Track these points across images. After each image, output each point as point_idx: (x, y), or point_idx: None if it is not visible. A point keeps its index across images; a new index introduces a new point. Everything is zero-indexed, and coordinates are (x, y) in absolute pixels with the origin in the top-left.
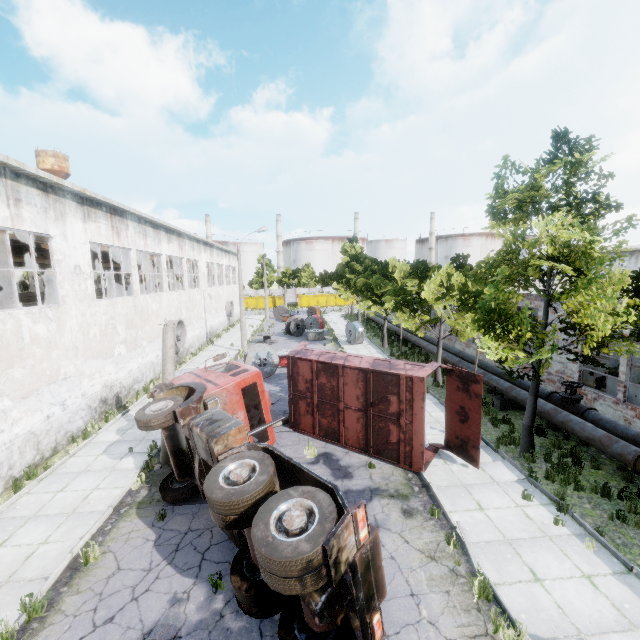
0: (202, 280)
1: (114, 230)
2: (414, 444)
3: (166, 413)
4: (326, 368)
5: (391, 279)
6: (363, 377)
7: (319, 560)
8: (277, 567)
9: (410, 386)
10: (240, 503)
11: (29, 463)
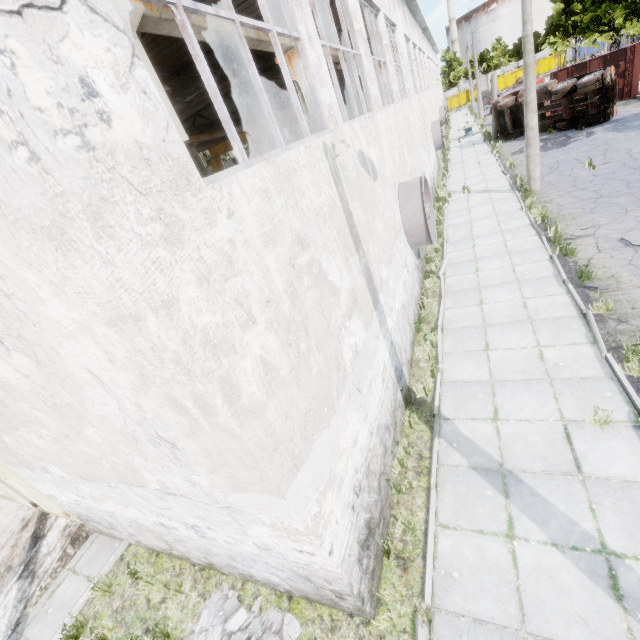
0: (436, 80)
1: (426, 46)
2: (633, 83)
3: (512, 99)
4: (578, 68)
5: (620, 3)
6: (602, 61)
7: (600, 79)
8: (588, 83)
9: (633, 51)
10: (568, 87)
11: (440, 155)
